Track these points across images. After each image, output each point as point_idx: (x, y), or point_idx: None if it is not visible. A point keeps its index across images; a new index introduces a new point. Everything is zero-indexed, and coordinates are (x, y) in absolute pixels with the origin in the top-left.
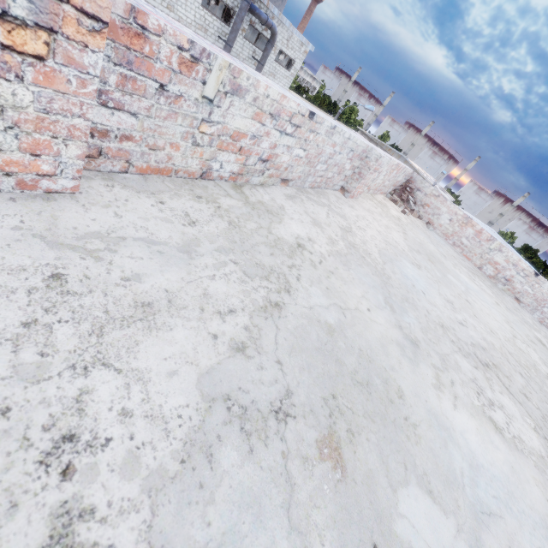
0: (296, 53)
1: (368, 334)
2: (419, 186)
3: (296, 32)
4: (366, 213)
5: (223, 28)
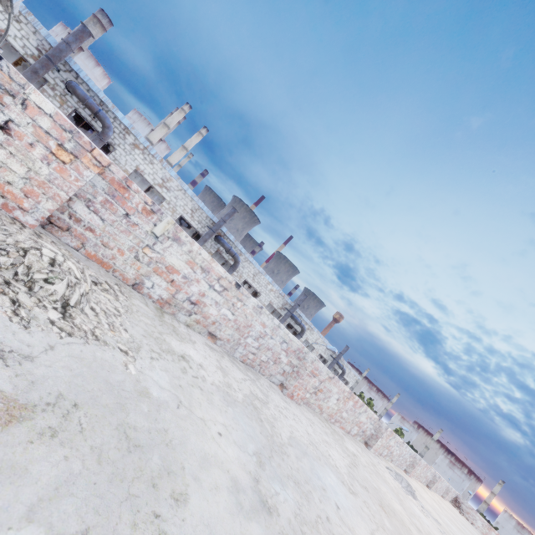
0: (351, 379)
1: (469, 529)
2: (462, 501)
3: (353, 371)
4: (451, 507)
5: None
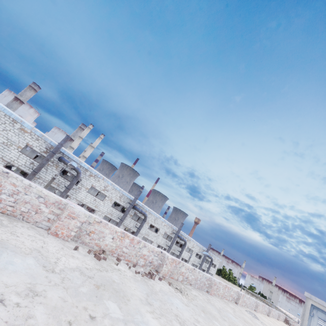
0: (216, 262)
1: None
2: (289, 319)
3: (216, 257)
4: (283, 323)
5: (199, 260)
